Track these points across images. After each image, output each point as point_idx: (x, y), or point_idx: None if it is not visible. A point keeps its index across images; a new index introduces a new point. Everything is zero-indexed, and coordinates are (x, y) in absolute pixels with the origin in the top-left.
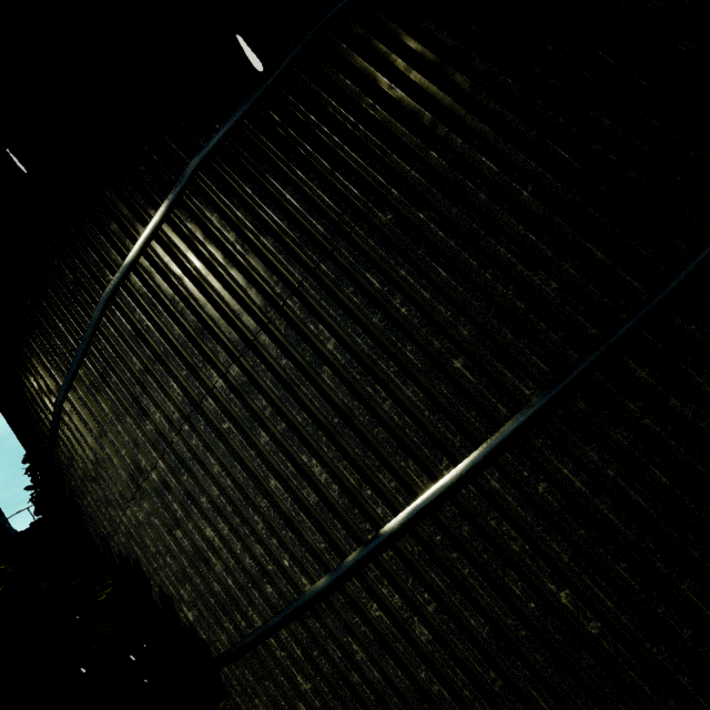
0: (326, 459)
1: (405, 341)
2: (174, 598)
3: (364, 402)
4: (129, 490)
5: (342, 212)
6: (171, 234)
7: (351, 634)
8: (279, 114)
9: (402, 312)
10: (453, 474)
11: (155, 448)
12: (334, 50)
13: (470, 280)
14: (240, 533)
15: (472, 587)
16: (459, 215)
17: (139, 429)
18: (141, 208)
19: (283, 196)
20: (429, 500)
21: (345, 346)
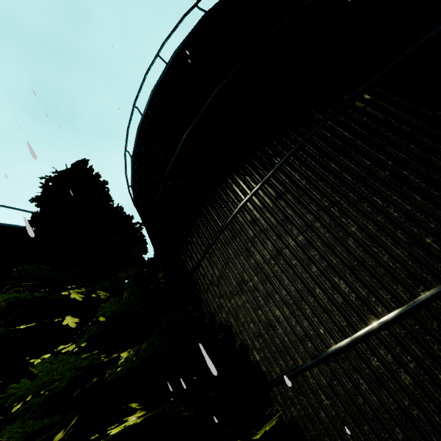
0: (348, 281)
1: (396, 228)
2: (249, 346)
3: (372, 255)
4: (236, 290)
5: (361, 171)
6: (274, 181)
7: (359, 373)
8: (329, 133)
9: (394, 215)
10: (426, 294)
11: (254, 271)
12: (357, 107)
13: (435, 201)
14: (295, 313)
15: (439, 356)
16: (427, 172)
17: (246, 262)
18: (261, 171)
19: (330, 165)
20: (412, 306)
21: (362, 229)
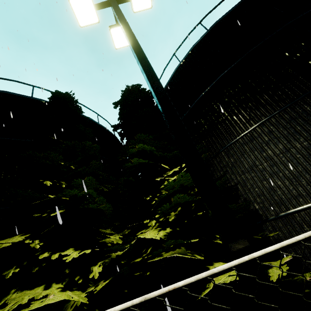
0: None
1: None
2: (251, 201)
3: None
4: (247, 170)
5: None
6: (290, 110)
7: None
8: None
9: None
10: None
11: (265, 159)
12: None
13: None
14: (293, 183)
15: None
16: None
17: (259, 154)
18: (281, 103)
19: None
20: None
21: None
